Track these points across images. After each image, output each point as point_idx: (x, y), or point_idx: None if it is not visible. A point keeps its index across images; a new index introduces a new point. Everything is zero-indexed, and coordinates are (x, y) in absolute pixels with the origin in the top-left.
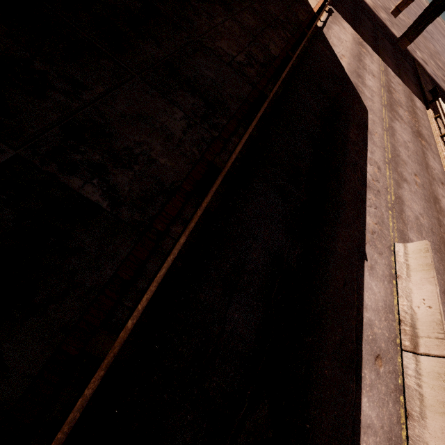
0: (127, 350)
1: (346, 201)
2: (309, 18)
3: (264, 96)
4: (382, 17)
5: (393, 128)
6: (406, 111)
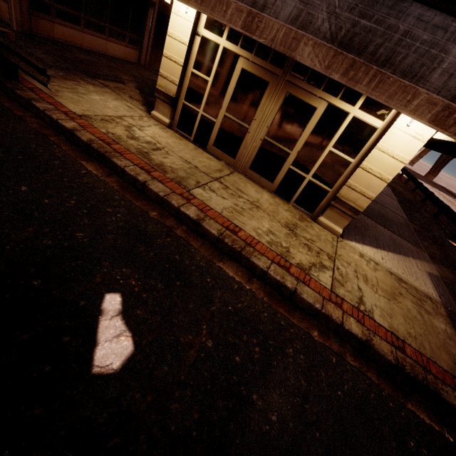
0: None
1: None
2: None
3: (421, 183)
4: (406, 166)
5: None
6: None
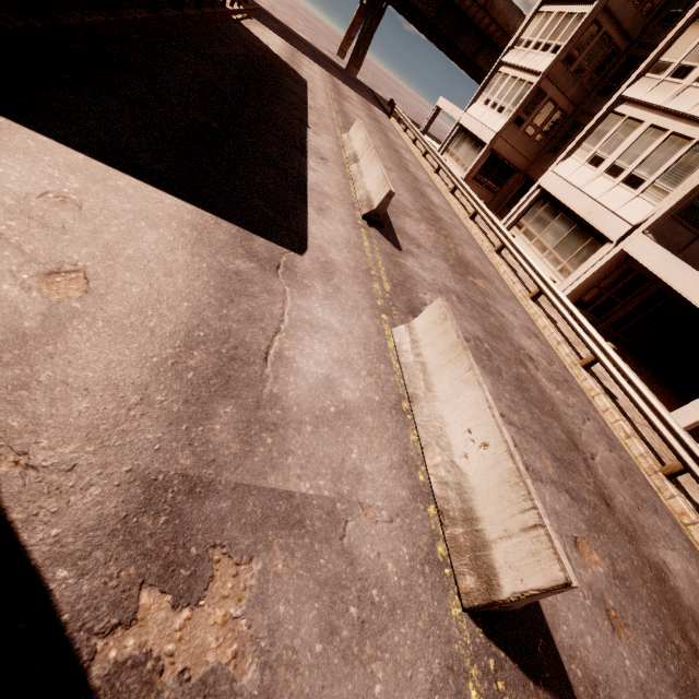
0: (72, 45)
1: (283, 100)
2: (218, 4)
3: None
4: (325, 53)
5: (341, 103)
6: (359, 105)
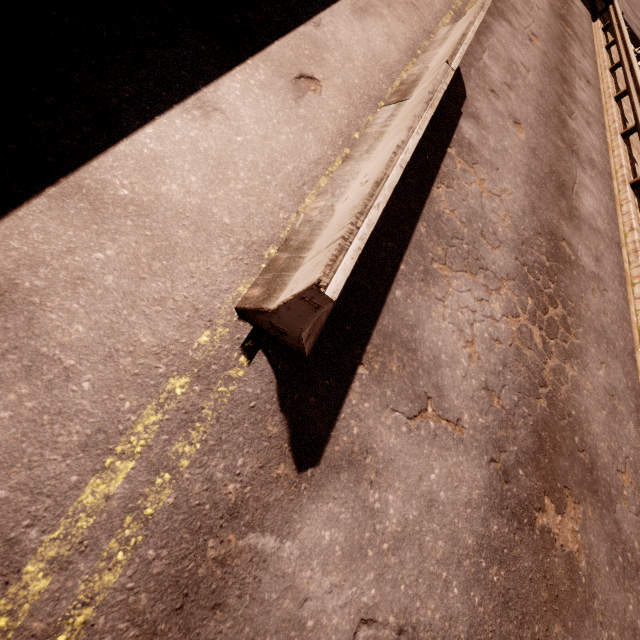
0: None
1: None
2: None
3: None
4: None
5: None
6: None
